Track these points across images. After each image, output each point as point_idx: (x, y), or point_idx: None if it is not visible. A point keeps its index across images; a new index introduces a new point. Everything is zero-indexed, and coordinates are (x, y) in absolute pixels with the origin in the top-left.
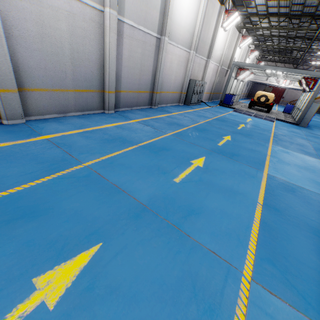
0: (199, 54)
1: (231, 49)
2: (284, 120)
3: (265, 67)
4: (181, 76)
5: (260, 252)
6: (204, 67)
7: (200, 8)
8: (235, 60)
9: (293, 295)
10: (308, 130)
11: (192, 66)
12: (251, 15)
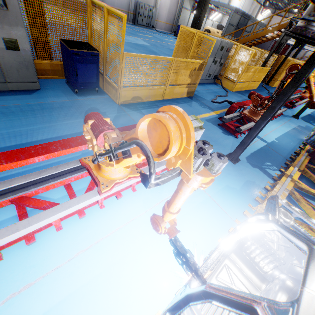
0: None
1: None
2: None
3: None
4: None
5: None
6: None
7: None
8: None
9: None
10: None
11: None
12: None
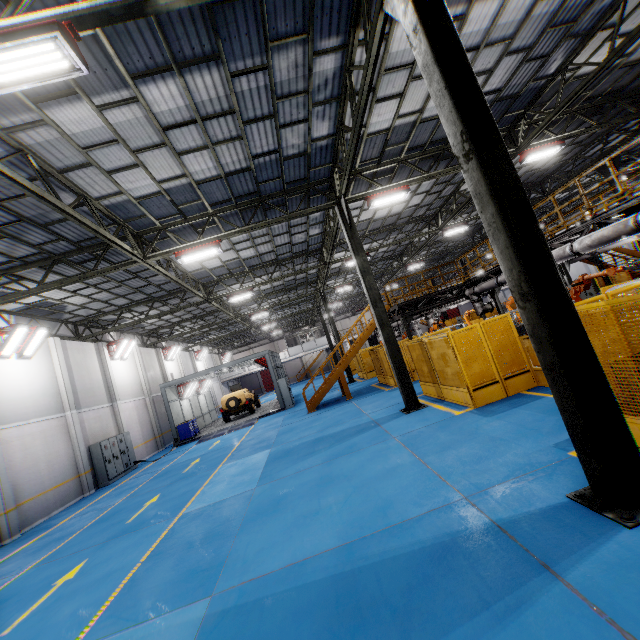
0: (88, 407)
1: (156, 369)
2: (269, 413)
3: (204, 372)
4: (65, 453)
5: (102, 615)
6: (114, 415)
7: (55, 363)
8: (176, 375)
9: (116, 625)
10: (294, 409)
11: (83, 427)
12: (155, 329)
